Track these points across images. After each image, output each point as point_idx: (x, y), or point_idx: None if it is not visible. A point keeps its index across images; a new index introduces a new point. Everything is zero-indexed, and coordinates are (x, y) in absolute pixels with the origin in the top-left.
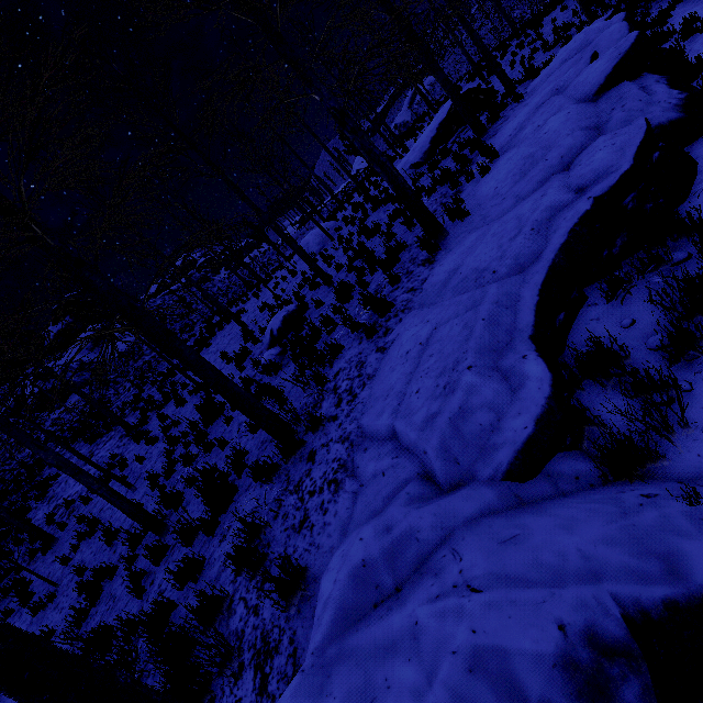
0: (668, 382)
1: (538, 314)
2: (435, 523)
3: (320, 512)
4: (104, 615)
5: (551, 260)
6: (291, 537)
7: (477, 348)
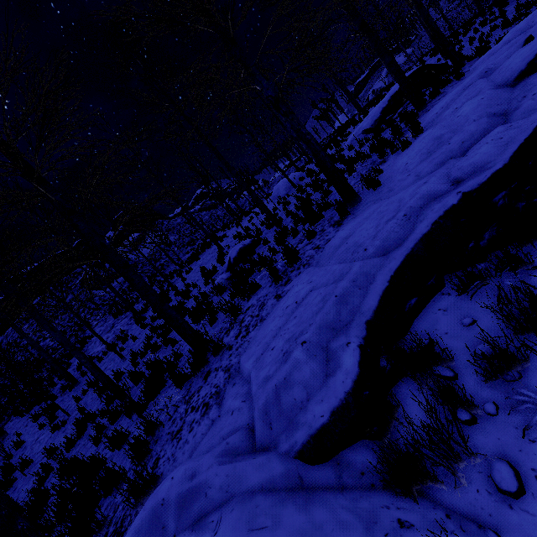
0: (472, 402)
1: (383, 300)
2: (224, 484)
3: (188, 428)
4: (81, 448)
5: (410, 249)
6: (167, 442)
7: (320, 323)
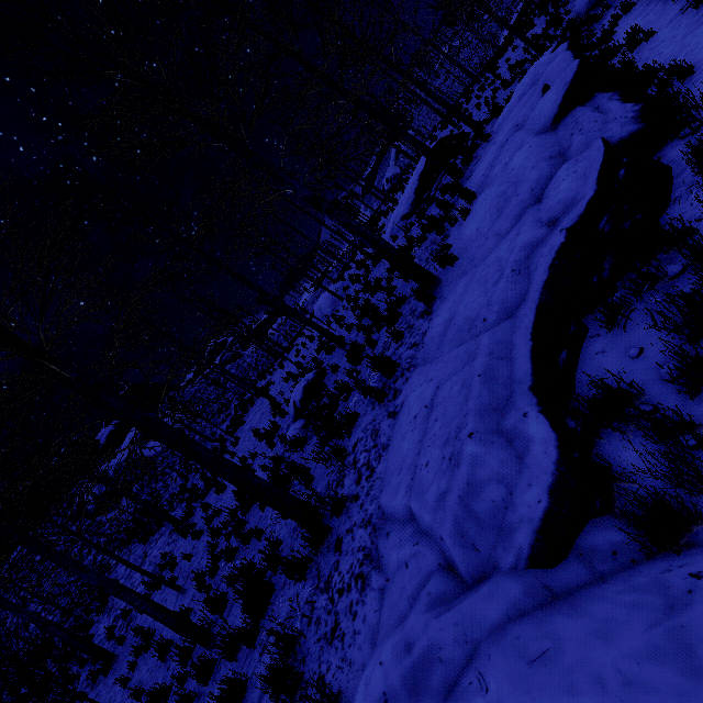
0: (692, 421)
1: (535, 361)
2: (457, 635)
3: (349, 616)
4: None
5: (538, 300)
6: (324, 650)
7: (477, 410)
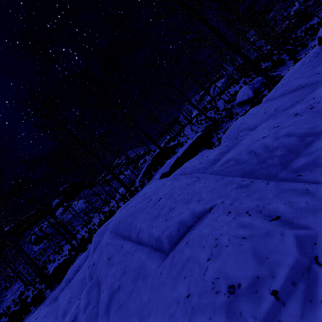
0: None
1: None
2: None
3: None
4: None
5: None
6: None
7: None
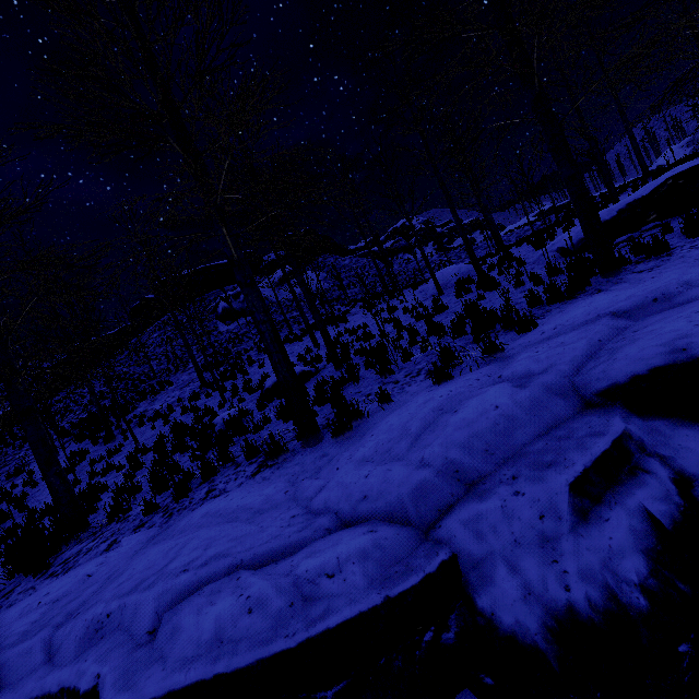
0: None
1: None
2: None
3: None
4: None
5: (29, 698)
6: None
7: None
